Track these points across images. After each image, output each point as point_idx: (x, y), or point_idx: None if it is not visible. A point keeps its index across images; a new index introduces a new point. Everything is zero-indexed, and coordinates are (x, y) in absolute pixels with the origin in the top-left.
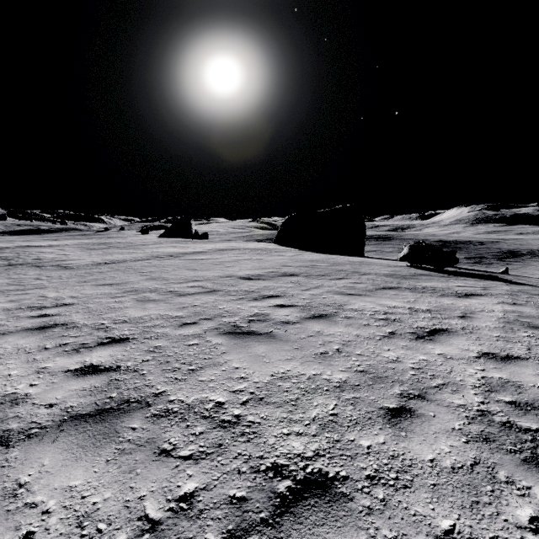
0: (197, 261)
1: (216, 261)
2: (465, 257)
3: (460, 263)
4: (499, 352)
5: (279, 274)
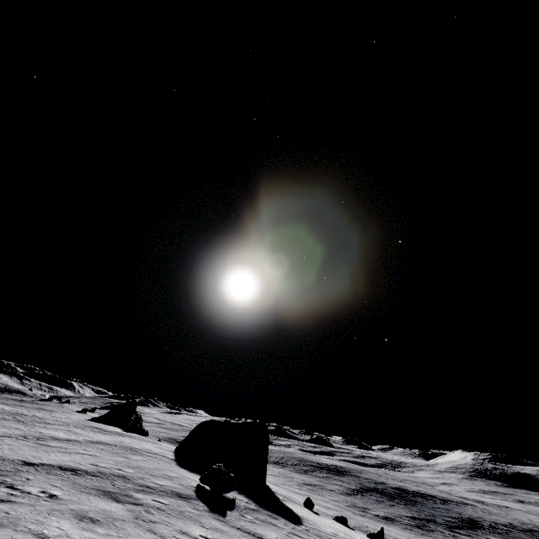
0: (42, 446)
1: (56, 449)
2: (411, 515)
3: (397, 521)
4: (9, 510)
5: (66, 467)
